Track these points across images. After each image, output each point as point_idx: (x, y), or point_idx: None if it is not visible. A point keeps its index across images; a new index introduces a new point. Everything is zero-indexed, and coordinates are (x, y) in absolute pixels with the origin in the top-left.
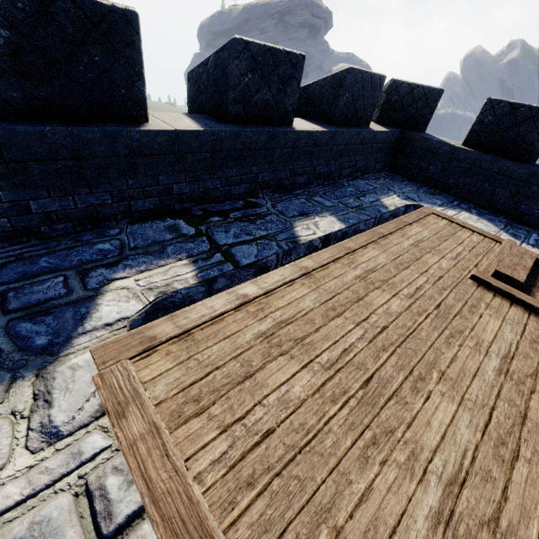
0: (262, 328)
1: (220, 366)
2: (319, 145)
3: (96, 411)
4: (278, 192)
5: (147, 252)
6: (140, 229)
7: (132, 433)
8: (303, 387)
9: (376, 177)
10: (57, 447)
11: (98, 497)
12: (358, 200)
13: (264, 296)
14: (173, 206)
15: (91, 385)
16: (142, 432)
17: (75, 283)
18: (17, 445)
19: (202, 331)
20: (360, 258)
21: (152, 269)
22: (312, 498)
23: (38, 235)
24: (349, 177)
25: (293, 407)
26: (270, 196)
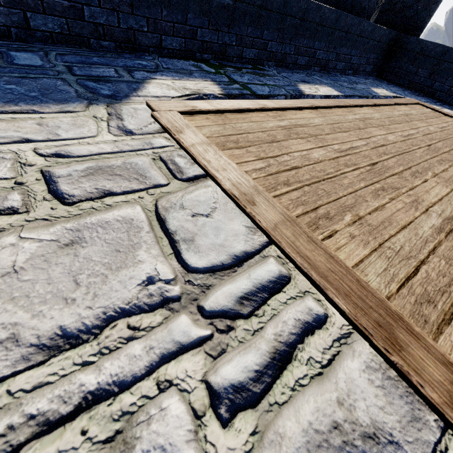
0: (281, 124)
1: (250, 133)
2: (324, 24)
3: (158, 130)
4: (281, 67)
5: (178, 72)
6: (169, 61)
7: (190, 141)
8: (320, 155)
9: (366, 77)
10: (133, 138)
11: (170, 163)
12: (351, 85)
13: (280, 111)
14: (195, 54)
15: (150, 118)
16: (198, 142)
17: (124, 73)
18: (102, 130)
19: (232, 115)
20: (357, 111)
21: (184, 80)
22: (337, 200)
23: (87, 47)
24: (342, 72)
25: (314, 161)
26: (275, 68)
